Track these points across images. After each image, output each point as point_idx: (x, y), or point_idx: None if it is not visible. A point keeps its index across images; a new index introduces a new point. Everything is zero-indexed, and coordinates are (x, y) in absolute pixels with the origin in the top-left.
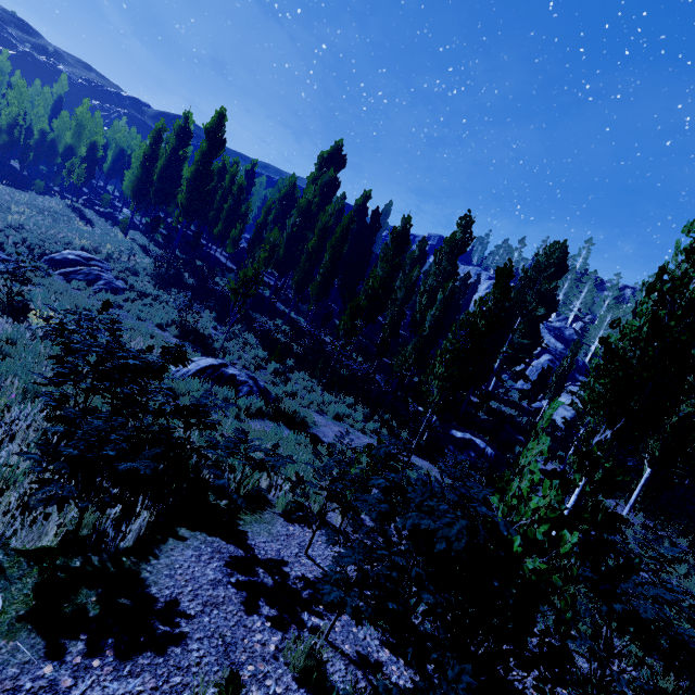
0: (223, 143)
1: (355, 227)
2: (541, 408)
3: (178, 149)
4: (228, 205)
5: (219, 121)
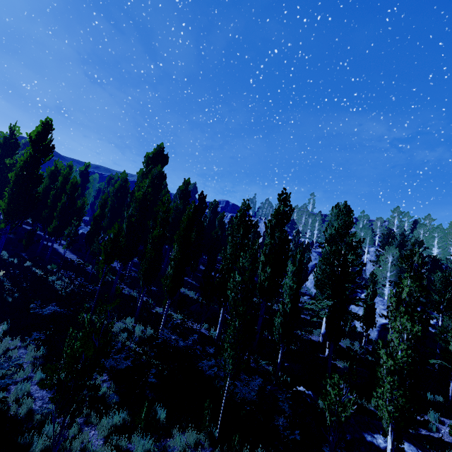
0: (50, 149)
1: (182, 207)
2: (353, 326)
3: (3, 157)
4: (62, 203)
5: (45, 129)
